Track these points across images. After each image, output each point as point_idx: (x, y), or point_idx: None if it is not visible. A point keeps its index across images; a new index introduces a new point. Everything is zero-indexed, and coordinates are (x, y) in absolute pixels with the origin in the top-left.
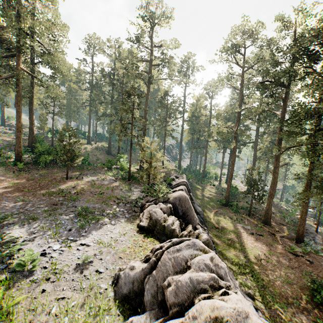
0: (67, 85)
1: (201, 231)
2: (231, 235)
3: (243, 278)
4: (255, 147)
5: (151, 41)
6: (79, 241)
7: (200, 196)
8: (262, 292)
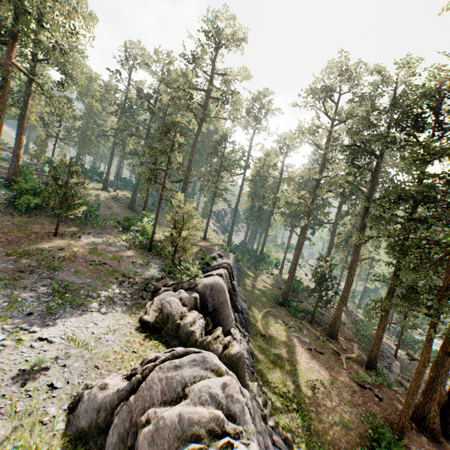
0: (88, 102)
1: (238, 338)
2: (280, 349)
3: (283, 413)
4: (333, 230)
5: (213, 63)
6: (39, 333)
7: (249, 286)
8: (306, 438)
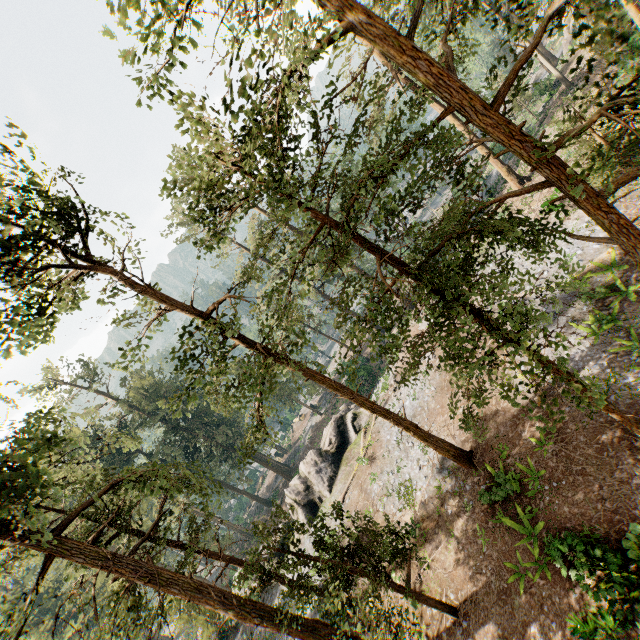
0: None
1: None
2: None
3: None
4: None
5: None
6: None
7: None
8: None
